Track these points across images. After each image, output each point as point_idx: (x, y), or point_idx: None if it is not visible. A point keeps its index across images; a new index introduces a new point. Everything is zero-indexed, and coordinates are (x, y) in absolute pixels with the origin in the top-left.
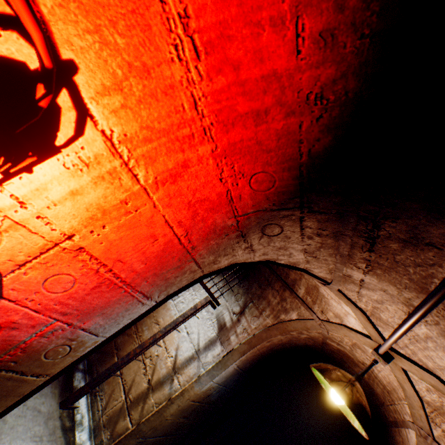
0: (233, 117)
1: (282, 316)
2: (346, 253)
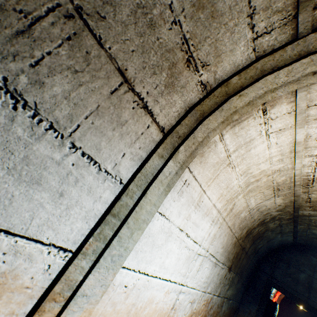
0: None
1: None
2: None
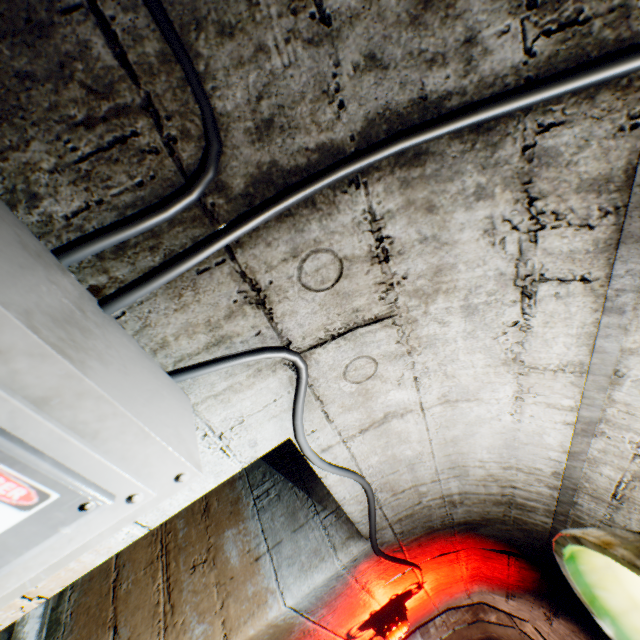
0: (476, 574)
1: (481, 614)
2: (536, 617)
